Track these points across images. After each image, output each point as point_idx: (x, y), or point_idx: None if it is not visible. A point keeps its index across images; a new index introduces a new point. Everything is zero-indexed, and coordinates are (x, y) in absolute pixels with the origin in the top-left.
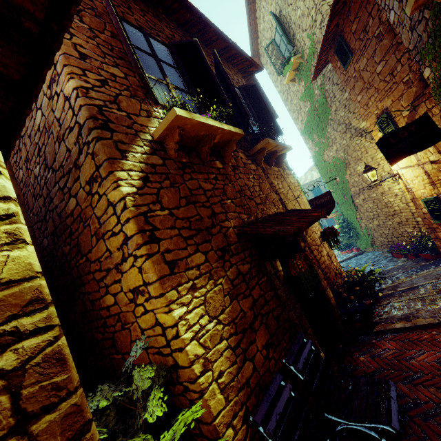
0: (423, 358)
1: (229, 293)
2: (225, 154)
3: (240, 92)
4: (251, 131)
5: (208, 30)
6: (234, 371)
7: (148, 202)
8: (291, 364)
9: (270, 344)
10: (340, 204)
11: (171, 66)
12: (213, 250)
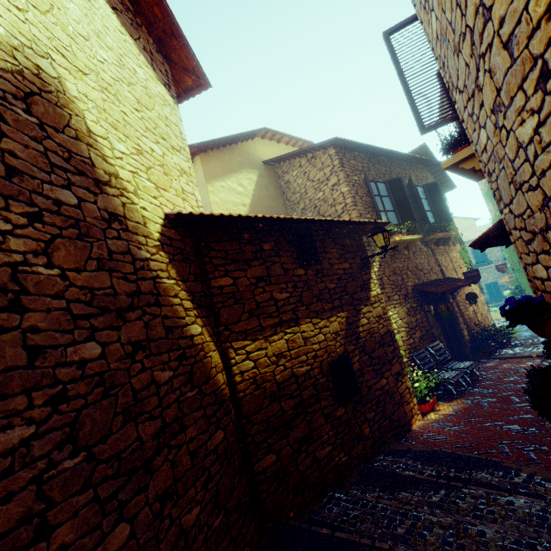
0: (507, 366)
1: (407, 313)
2: (410, 246)
3: (423, 189)
4: (427, 222)
5: (407, 158)
6: (406, 338)
7: (381, 274)
8: (430, 347)
9: (421, 338)
10: (515, 271)
11: (386, 197)
12: (401, 295)
